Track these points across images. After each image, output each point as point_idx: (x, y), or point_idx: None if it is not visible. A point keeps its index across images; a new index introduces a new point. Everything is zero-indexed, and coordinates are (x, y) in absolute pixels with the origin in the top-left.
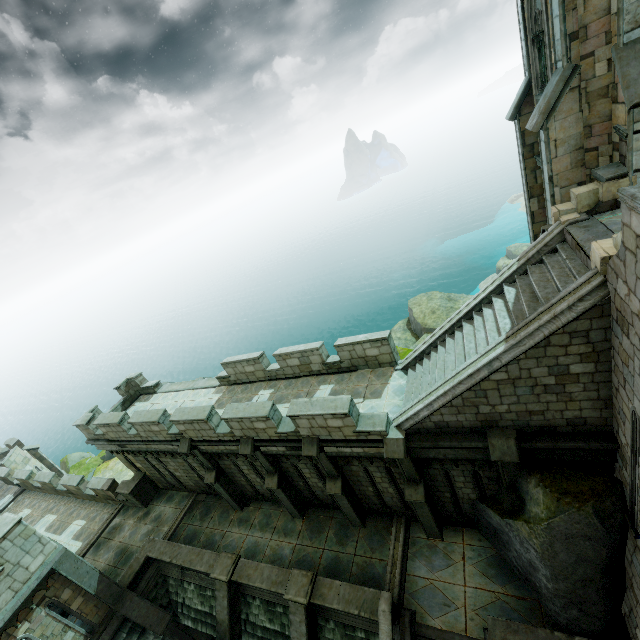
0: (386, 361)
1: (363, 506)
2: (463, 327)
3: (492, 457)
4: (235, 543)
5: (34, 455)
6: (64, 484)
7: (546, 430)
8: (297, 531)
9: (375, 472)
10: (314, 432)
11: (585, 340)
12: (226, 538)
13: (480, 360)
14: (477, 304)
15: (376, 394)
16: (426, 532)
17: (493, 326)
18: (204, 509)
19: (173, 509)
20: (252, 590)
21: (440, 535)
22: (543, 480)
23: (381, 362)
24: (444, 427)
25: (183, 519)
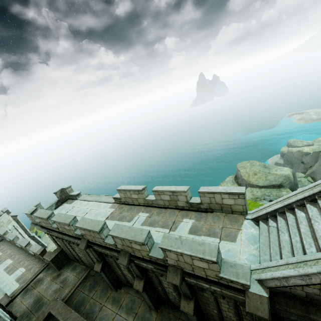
0: (238, 210)
1: (205, 318)
2: None
3: None
4: (107, 318)
5: (14, 219)
6: (19, 244)
7: None
8: None
9: (224, 303)
10: (179, 264)
11: None
12: (102, 311)
13: None
14: None
15: (231, 237)
16: None
17: None
18: (92, 282)
19: (74, 277)
20: None
21: None
22: None
23: (234, 210)
24: (316, 299)
25: (78, 286)
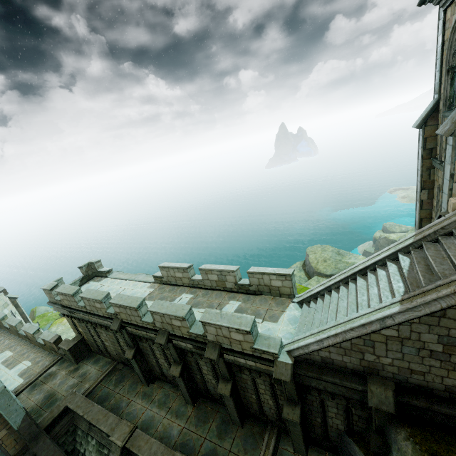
0: (286, 293)
1: (244, 409)
2: (357, 280)
3: (369, 402)
4: (136, 413)
5: (12, 302)
6: (24, 330)
7: (423, 390)
8: (187, 416)
9: (261, 384)
10: (218, 339)
11: None
12: (130, 406)
13: (373, 314)
14: (372, 264)
15: (274, 318)
16: (294, 447)
17: (386, 286)
18: (119, 377)
19: (96, 370)
20: None
21: (306, 454)
22: (413, 436)
23: (282, 293)
24: (329, 363)
25: (102, 381)
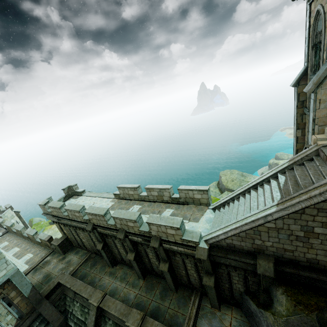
0: (204, 202)
1: (178, 280)
2: (251, 192)
3: (258, 271)
4: (105, 285)
5: (17, 215)
6: (27, 233)
7: (293, 262)
8: (139, 286)
9: (188, 263)
10: (159, 234)
11: (326, 214)
12: (101, 281)
13: (260, 213)
14: (261, 181)
15: (196, 220)
16: (211, 304)
17: (269, 195)
18: (93, 262)
19: (77, 258)
20: (109, 314)
21: (219, 308)
22: (287, 291)
23: (201, 202)
24: (232, 247)
25: (81, 265)
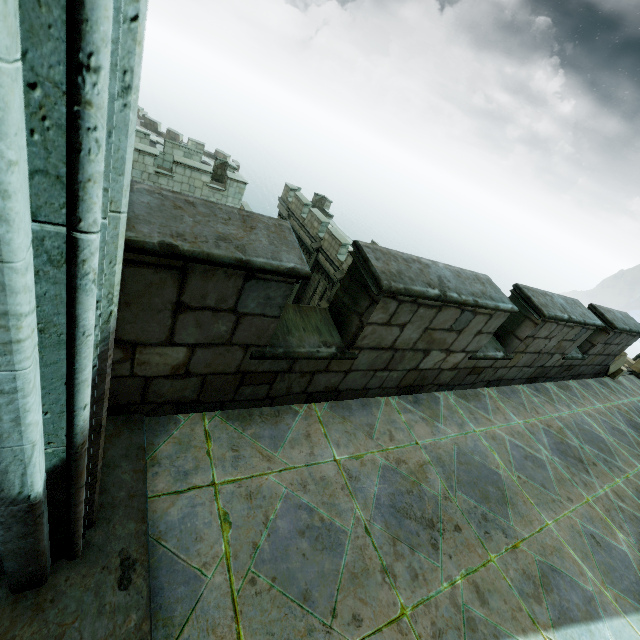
0: None
1: None
2: None
3: None
4: None
5: None
6: (242, 204)
7: None
8: None
9: None
10: None
11: None
12: None
13: None
14: None
15: None
16: None
17: None
18: None
19: None
20: None
21: None
22: None
23: None
24: None
25: None
